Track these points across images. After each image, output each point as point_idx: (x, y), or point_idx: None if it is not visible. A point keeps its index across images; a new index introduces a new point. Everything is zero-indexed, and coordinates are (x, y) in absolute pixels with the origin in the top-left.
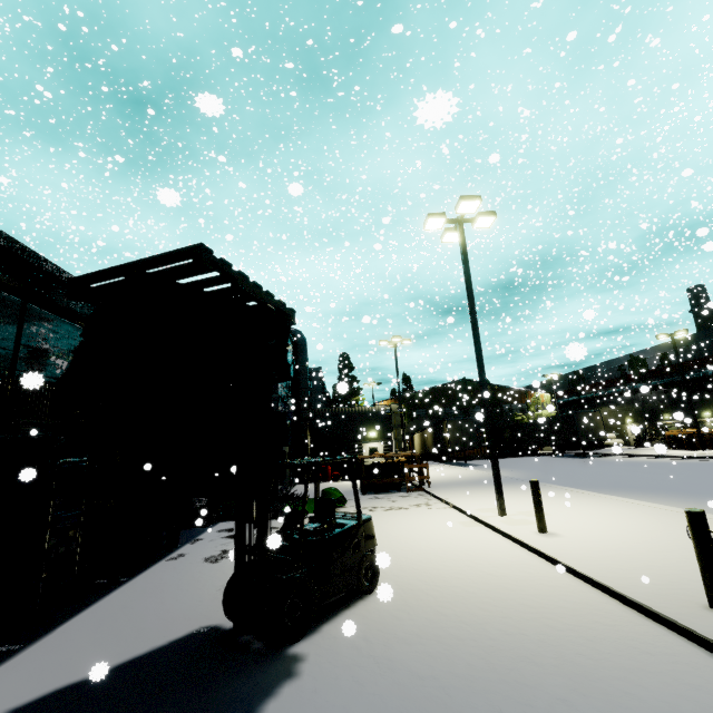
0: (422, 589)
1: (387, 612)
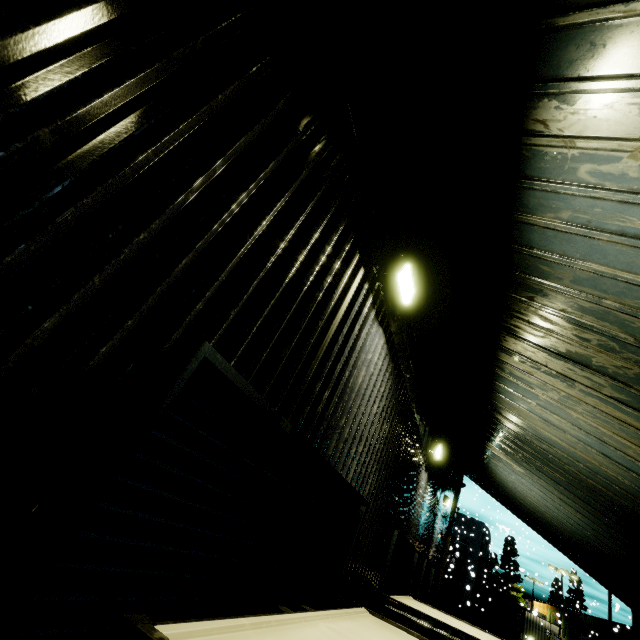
0: None
1: None
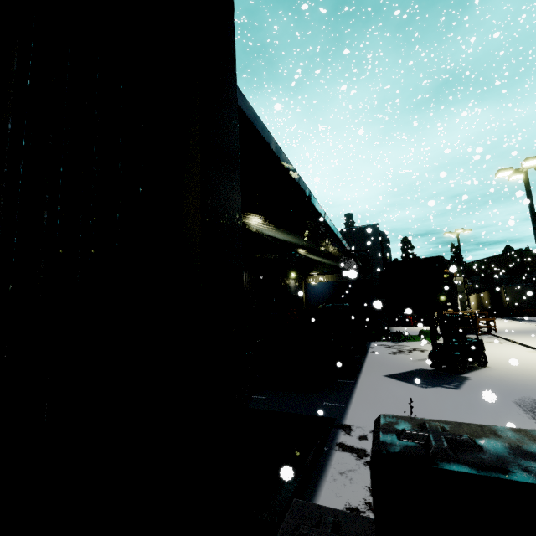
0: (511, 368)
1: (496, 372)
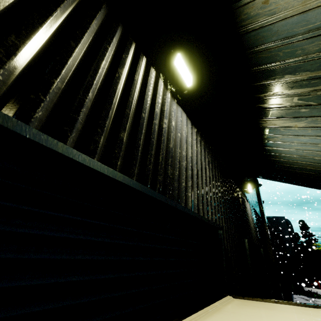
0: None
1: None
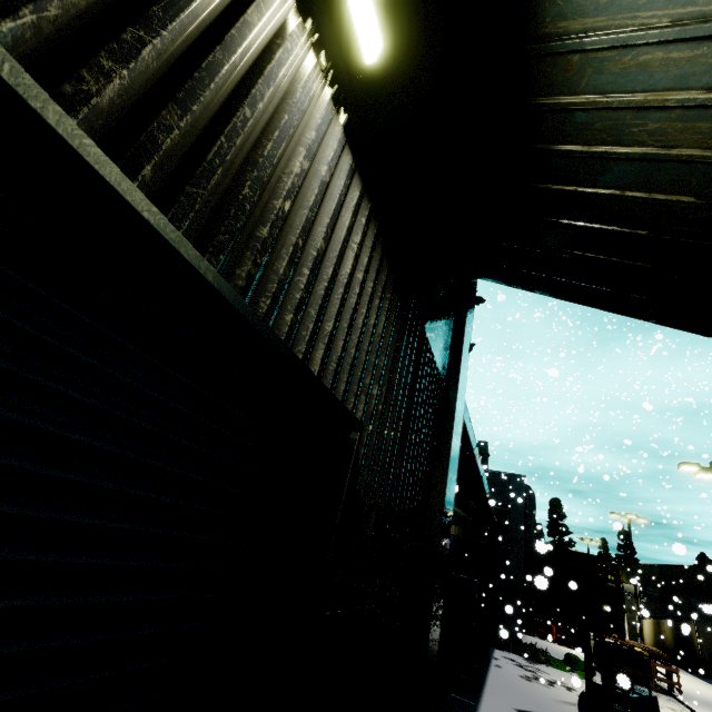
0: None
1: None
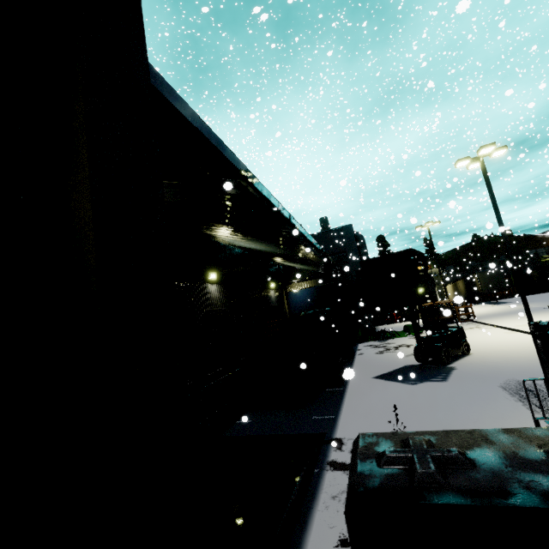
0: (492, 352)
1: (479, 357)
